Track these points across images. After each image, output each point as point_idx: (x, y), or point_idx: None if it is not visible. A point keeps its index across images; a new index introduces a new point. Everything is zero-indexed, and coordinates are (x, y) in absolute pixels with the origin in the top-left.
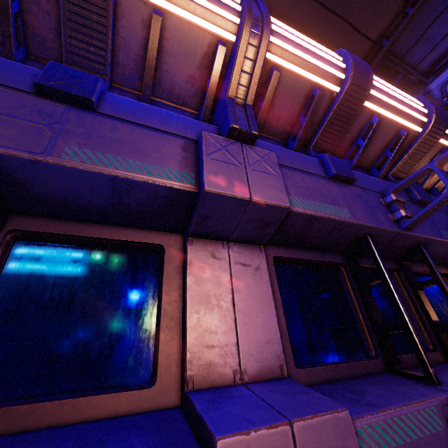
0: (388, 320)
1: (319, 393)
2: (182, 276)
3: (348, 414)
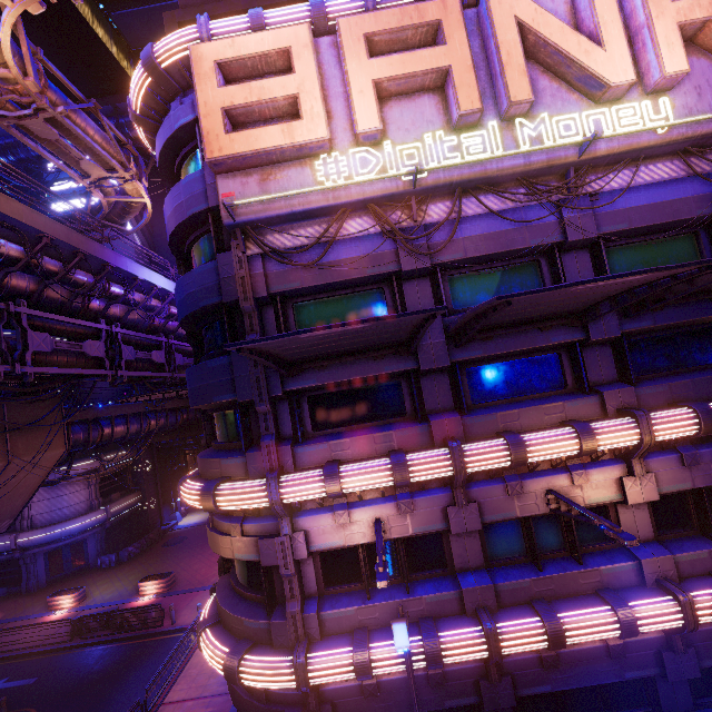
0: (711, 510)
1: (666, 544)
2: (615, 514)
3: (672, 556)
